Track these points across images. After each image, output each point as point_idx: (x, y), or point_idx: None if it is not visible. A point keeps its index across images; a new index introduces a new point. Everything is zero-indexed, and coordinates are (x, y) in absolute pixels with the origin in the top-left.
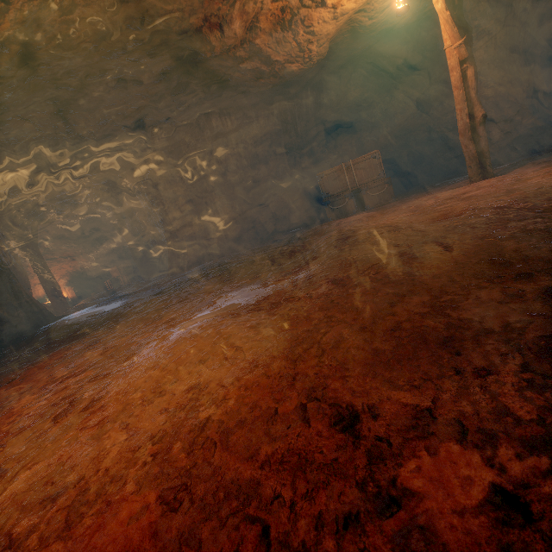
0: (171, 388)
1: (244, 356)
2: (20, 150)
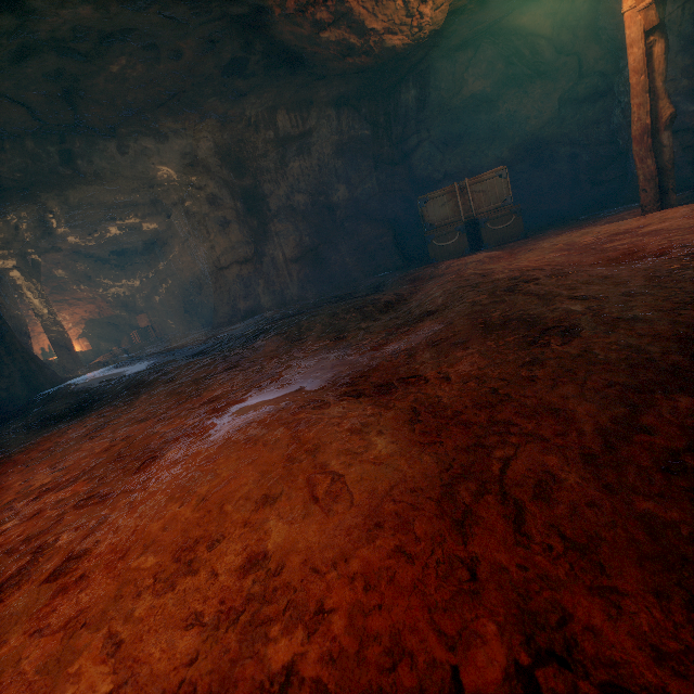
0: (209, 555)
1: (350, 497)
2: (11, 148)
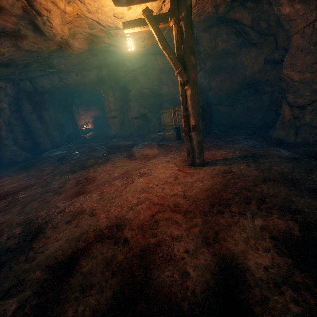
0: None
1: None
2: (46, 78)
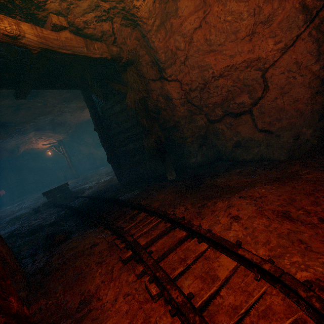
0: None
1: None
2: None
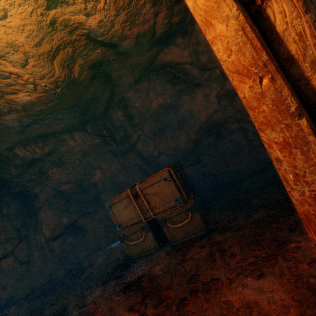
0: None
1: None
2: None
